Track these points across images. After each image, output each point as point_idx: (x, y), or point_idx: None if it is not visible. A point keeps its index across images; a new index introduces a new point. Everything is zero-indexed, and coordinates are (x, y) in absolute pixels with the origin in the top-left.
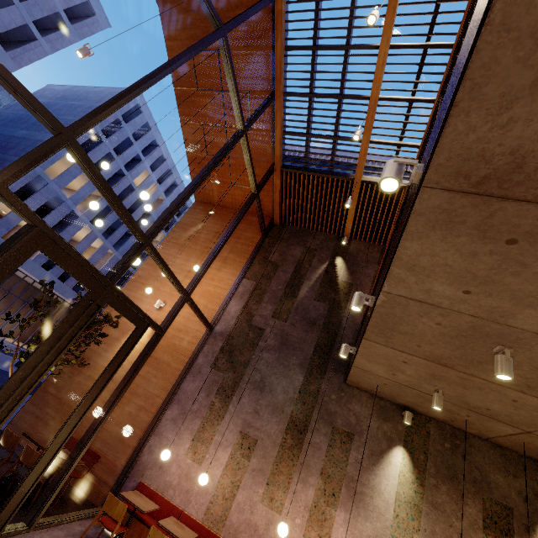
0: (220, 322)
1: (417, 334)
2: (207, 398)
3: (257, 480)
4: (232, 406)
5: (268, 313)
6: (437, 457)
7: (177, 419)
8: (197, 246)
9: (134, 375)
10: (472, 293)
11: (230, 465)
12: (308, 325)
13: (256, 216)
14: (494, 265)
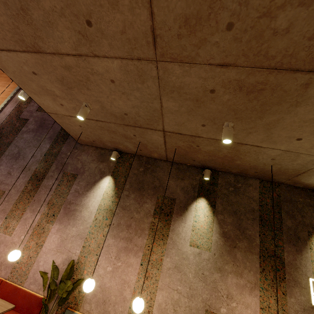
0: None
1: None
2: None
3: None
4: None
5: (34, 109)
6: (133, 178)
7: None
8: None
9: None
10: None
11: None
12: None
13: None
14: None
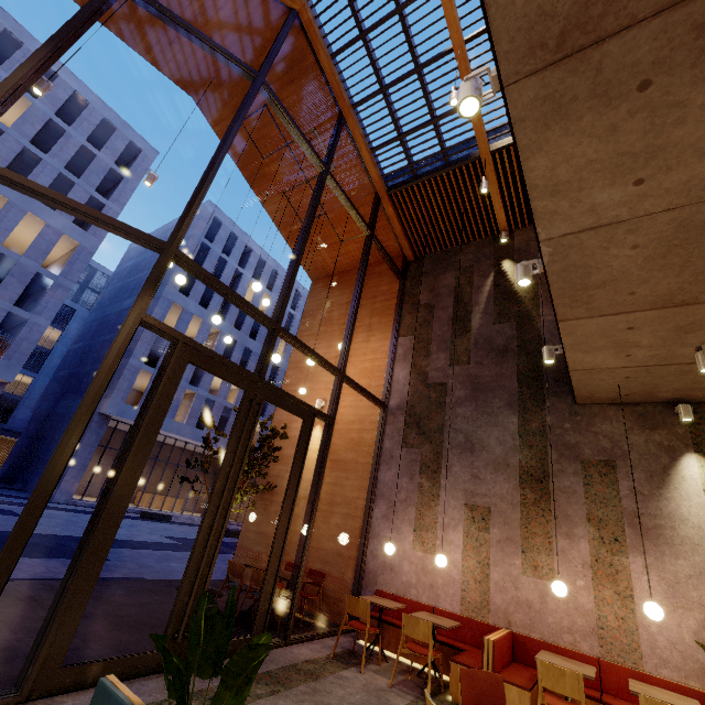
0: (392, 396)
1: (618, 277)
2: (411, 482)
3: (508, 551)
4: (444, 480)
5: (443, 364)
6: None
7: (389, 515)
8: (333, 327)
9: (322, 472)
10: (646, 180)
11: (469, 544)
12: (498, 357)
13: (384, 263)
14: (645, 127)
